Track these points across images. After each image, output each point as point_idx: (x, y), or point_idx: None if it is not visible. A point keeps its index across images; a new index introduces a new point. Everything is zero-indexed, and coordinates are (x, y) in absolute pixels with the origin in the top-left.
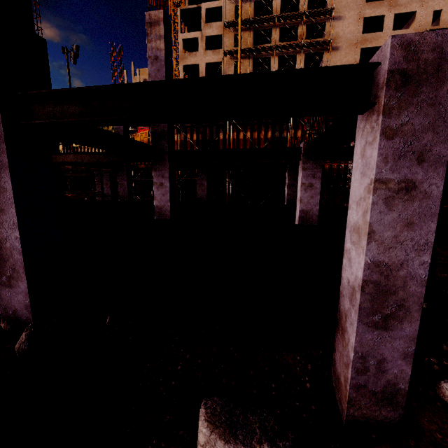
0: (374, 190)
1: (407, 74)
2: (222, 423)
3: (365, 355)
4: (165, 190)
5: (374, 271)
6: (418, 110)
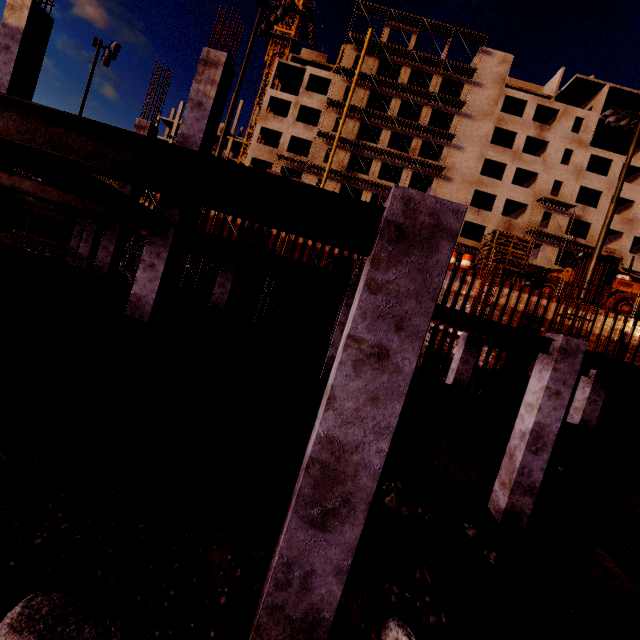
0: (345, 347)
1: (402, 230)
2: (32, 633)
3: (292, 562)
4: (155, 275)
5: (325, 448)
6: (407, 271)
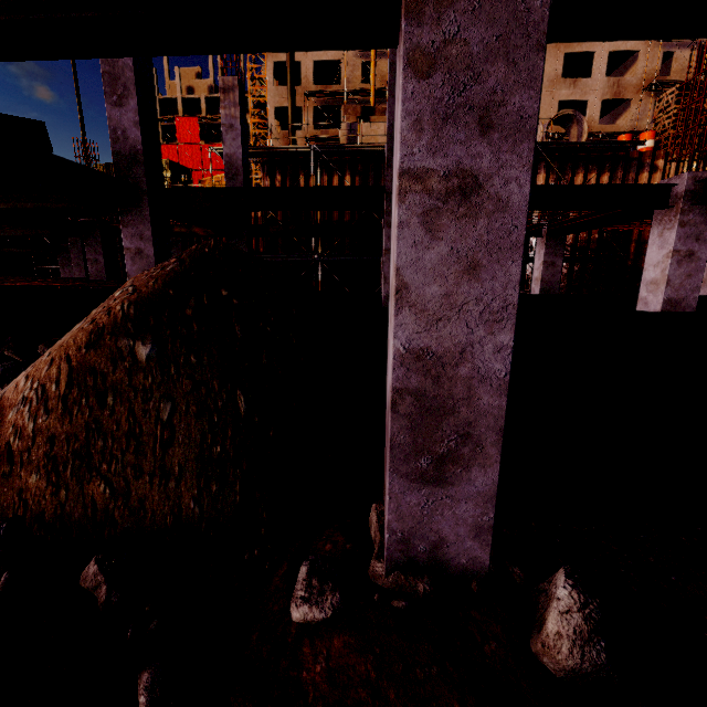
0: None
1: None
2: None
3: None
4: None
5: None
6: None
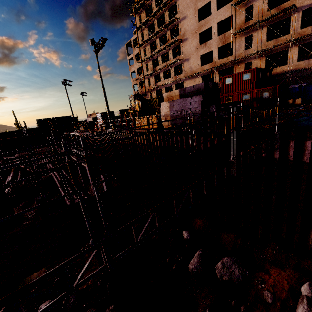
0: None
1: None
2: None
3: None
4: None
5: None
6: None
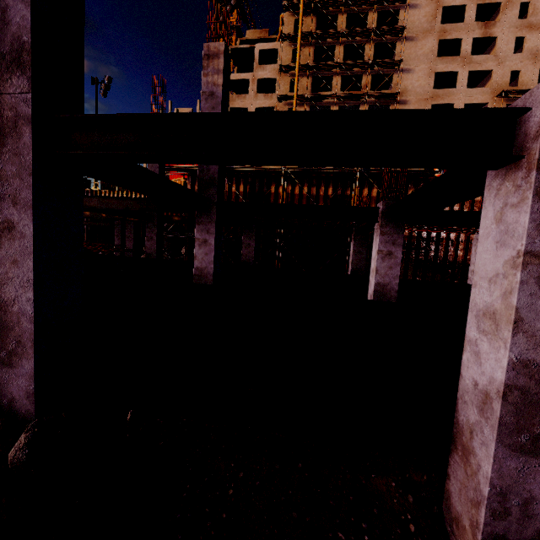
0: (523, 265)
1: None
2: None
3: (506, 491)
4: (209, 249)
5: (520, 373)
6: None
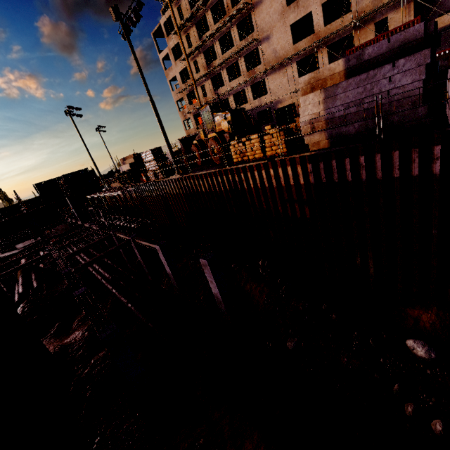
0: None
1: None
2: None
3: None
4: None
5: None
6: None
